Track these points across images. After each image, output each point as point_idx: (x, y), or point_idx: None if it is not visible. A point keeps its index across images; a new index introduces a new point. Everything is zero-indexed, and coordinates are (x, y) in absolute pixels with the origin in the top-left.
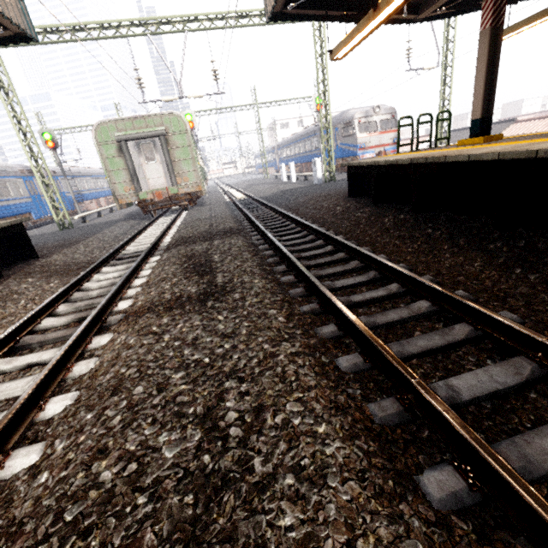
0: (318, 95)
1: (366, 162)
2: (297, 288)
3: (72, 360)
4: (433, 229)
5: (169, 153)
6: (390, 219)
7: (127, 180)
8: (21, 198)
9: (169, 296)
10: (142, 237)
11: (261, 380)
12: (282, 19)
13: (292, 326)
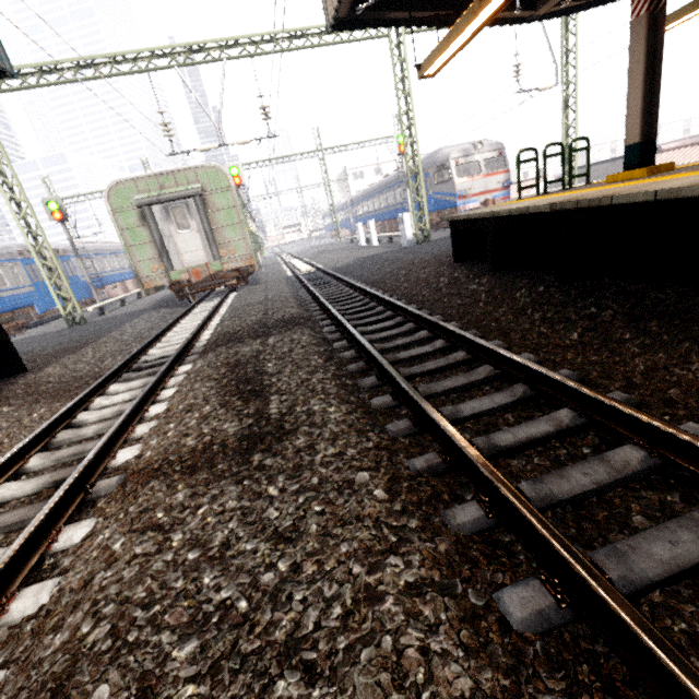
0: (402, 131)
1: (479, 213)
2: (399, 421)
3: (15, 582)
4: (598, 306)
5: (207, 218)
6: (524, 293)
7: (153, 256)
8: (20, 287)
9: (194, 442)
10: (173, 334)
11: (352, 679)
12: (350, 27)
13: (400, 509)
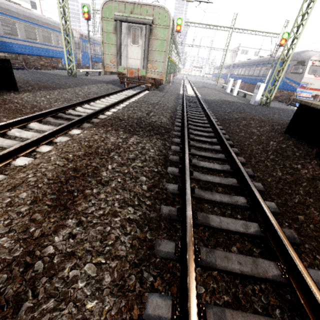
0: (293, 27)
1: None
2: None
3: None
4: None
5: (149, 41)
6: None
7: (114, 53)
8: (58, 47)
9: None
10: (99, 102)
11: None
12: None
13: None
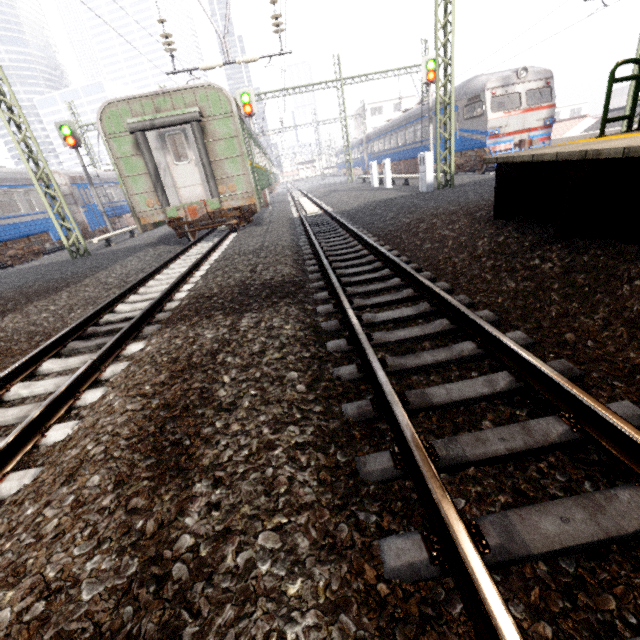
0: (436, 49)
1: (558, 152)
2: None
3: None
4: None
5: (205, 148)
6: None
7: (149, 189)
8: (35, 213)
9: (9, 615)
10: (154, 282)
11: None
12: None
13: None
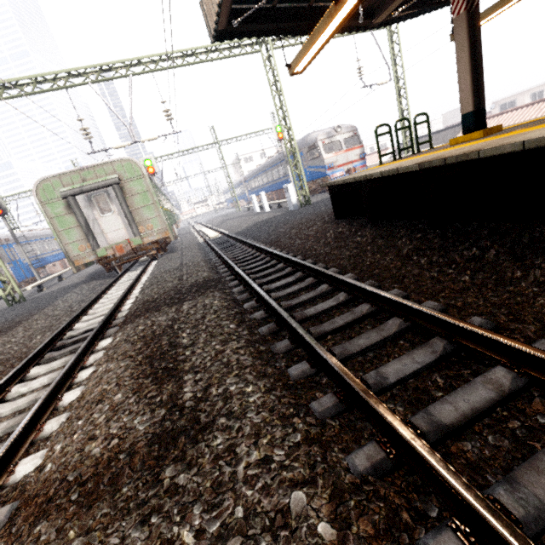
0: (279, 121)
1: (354, 177)
2: (323, 397)
3: None
4: (478, 248)
5: (126, 202)
6: (405, 241)
7: (81, 238)
8: None
9: (99, 449)
10: (99, 305)
11: None
12: (229, 38)
13: None
